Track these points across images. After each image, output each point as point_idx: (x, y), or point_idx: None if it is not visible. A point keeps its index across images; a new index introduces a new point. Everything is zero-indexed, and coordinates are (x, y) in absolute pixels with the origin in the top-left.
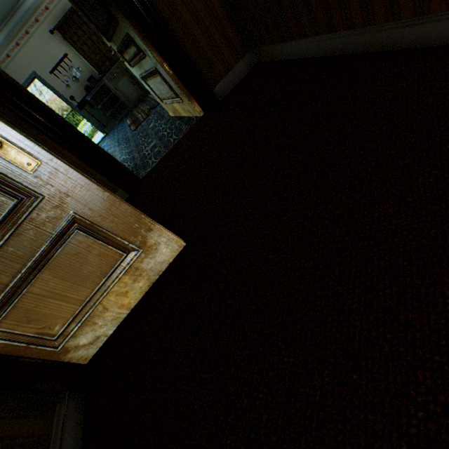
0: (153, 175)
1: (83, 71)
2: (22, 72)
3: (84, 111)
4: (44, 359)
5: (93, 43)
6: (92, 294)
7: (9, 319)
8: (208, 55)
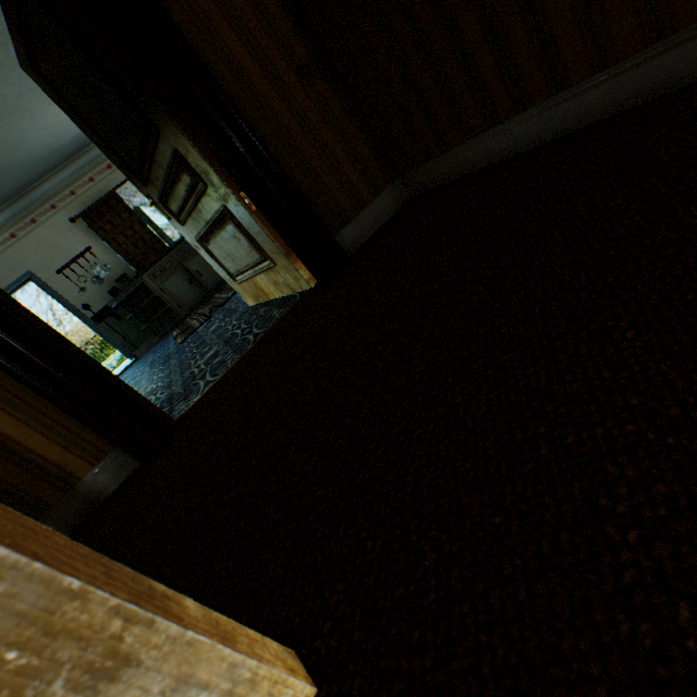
0: (205, 406)
1: (112, 269)
2: (10, 272)
3: (103, 324)
4: None
5: (135, 233)
6: None
7: None
8: (325, 180)
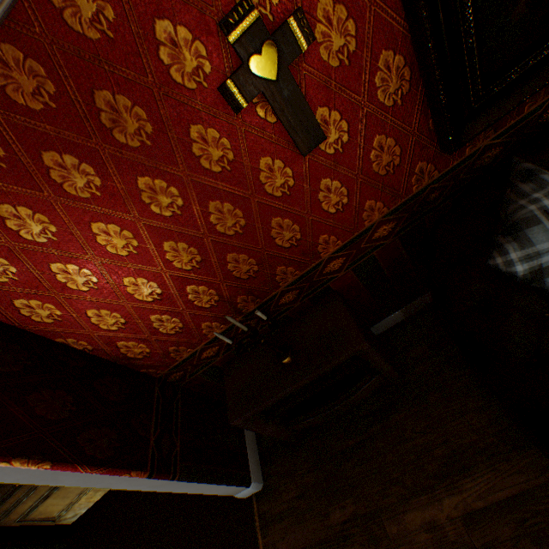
0: None
1: None
2: None
3: None
4: (49, 526)
5: None
6: (73, 500)
7: (33, 514)
8: None
